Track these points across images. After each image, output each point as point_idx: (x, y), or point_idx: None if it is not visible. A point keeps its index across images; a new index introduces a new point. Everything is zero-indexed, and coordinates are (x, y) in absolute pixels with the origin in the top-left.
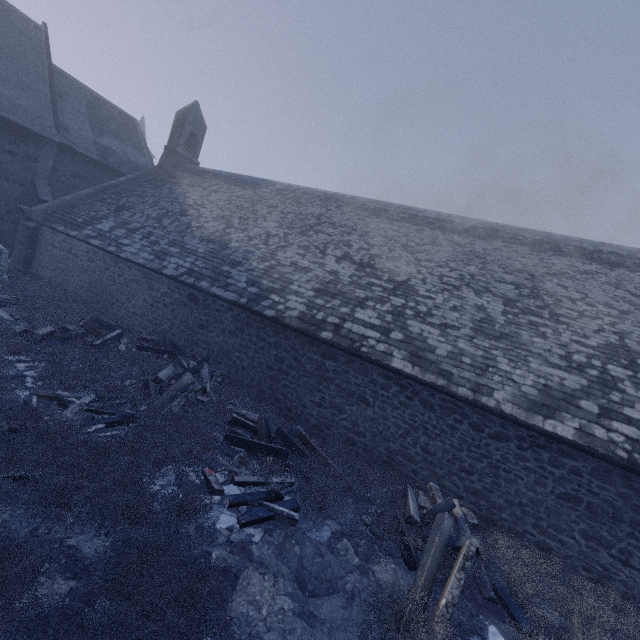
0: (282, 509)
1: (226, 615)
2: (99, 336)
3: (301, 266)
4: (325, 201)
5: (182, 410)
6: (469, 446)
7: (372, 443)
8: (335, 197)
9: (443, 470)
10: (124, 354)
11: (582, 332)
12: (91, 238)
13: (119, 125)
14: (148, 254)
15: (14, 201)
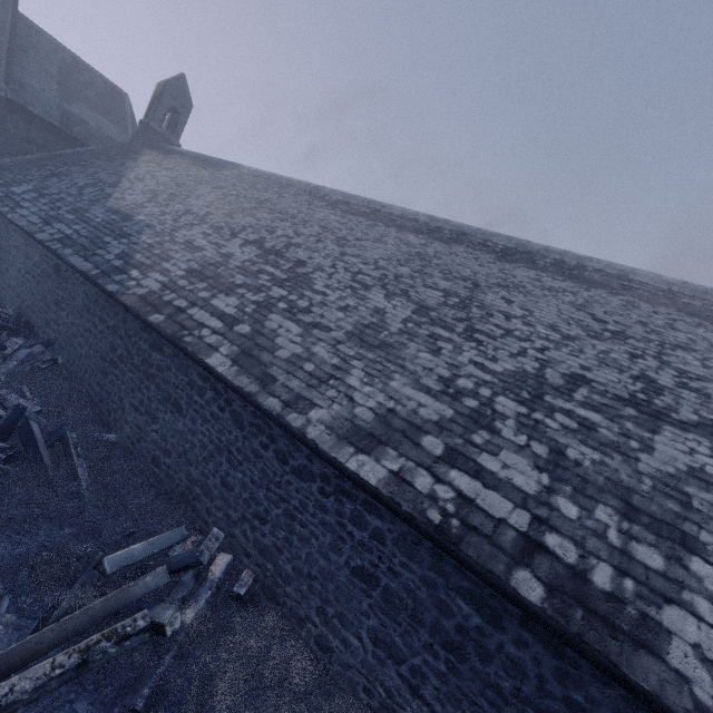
0: None
1: None
2: None
3: (195, 245)
4: (284, 188)
5: None
6: (269, 482)
7: (175, 466)
8: (298, 185)
9: (237, 513)
10: None
11: (493, 353)
12: None
13: (100, 95)
14: (37, 218)
15: None
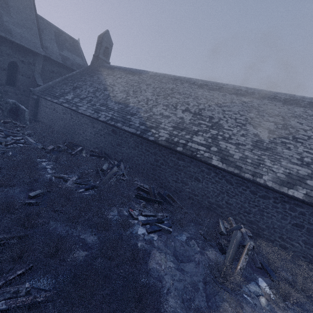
0: (164, 227)
1: (147, 267)
2: (73, 150)
3: (165, 115)
4: (175, 81)
5: (115, 183)
6: (249, 201)
7: (201, 199)
8: (180, 78)
9: (236, 212)
10: (85, 158)
11: (309, 147)
12: (63, 103)
13: (70, 44)
14: (91, 110)
15: (26, 86)
